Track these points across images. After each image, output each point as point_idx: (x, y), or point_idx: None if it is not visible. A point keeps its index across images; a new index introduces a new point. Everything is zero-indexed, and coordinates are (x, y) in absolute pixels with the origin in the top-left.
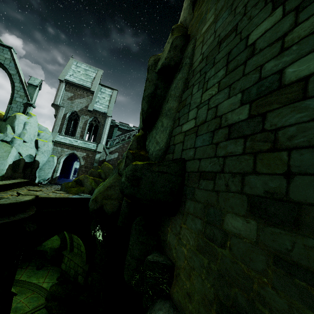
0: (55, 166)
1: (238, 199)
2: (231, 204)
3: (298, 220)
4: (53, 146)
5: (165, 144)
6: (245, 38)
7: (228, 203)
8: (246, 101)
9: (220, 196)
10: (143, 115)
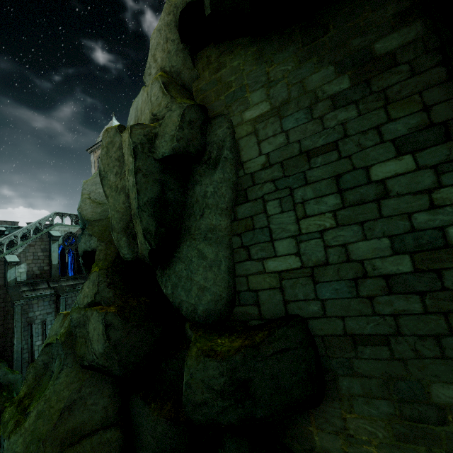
0: None
1: (442, 365)
2: (434, 372)
3: None
4: None
5: (227, 290)
6: (363, 169)
7: (428, 371)
8: (401, 251)
9: (409, 365)
10: (149, 240)
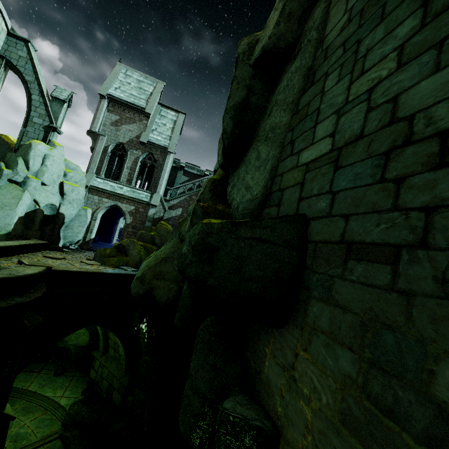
0: (89, 223)
1: None
2: None
3: None
4: (88, 194)
5: (263, 190)
6: None
7: None
8: None
9: (416, 307)
10: (224, 140)
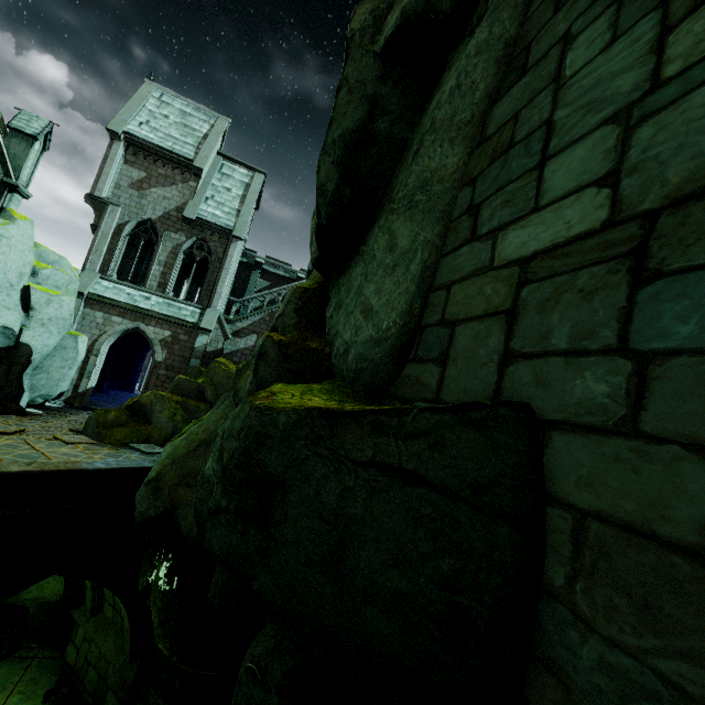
0: (86, 361)
1: None
2: None
3: None
4: (84, 307)
5: (402, 319)
6: None
7: None
8: None
9: None
10: (319, 208)
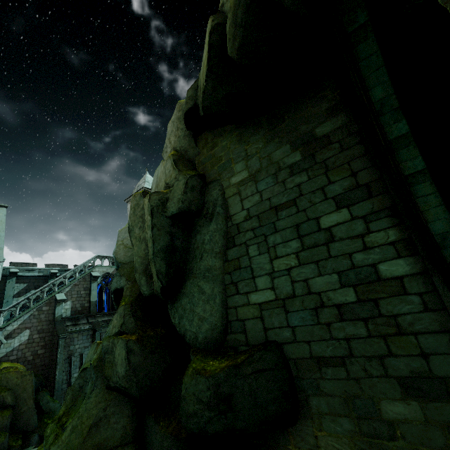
0: None
1: (387, 383)
2: (382, 390)
3: (449, 391)
4: None
5: (221, 320)
6: (314, 219)
7: (377, 389)
8: (347, 284)
9: (362, 384)
10: (161, 279)
